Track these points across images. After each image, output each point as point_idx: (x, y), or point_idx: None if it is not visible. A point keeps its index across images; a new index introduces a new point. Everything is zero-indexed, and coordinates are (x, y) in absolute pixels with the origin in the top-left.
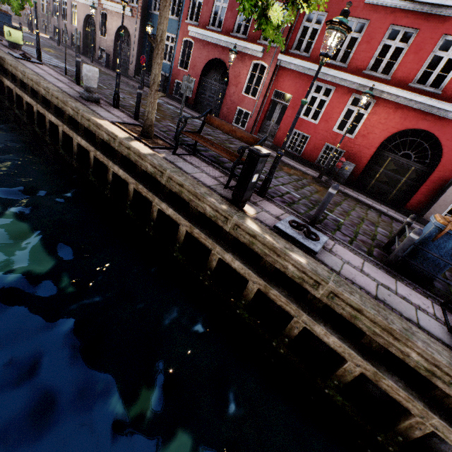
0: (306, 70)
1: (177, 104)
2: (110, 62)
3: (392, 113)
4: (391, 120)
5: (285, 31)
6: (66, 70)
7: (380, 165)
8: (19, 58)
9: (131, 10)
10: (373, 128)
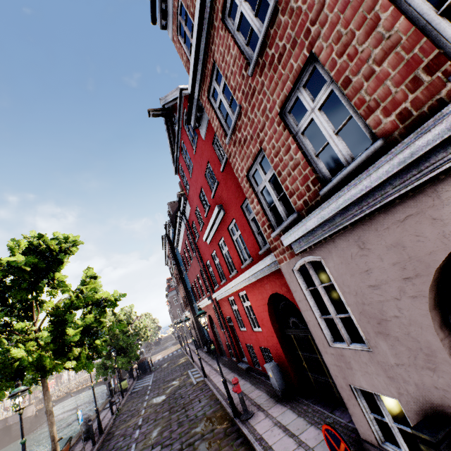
0: (222, 296)
1: (208, 361)
2: (198, 343)
3: (254, 293)
4: (258, 299)
5: (207, 281)
6: (120, 401)
7: (295, 348)
8: (106, 408)
9: (189, 310)
10: (260, 313)
